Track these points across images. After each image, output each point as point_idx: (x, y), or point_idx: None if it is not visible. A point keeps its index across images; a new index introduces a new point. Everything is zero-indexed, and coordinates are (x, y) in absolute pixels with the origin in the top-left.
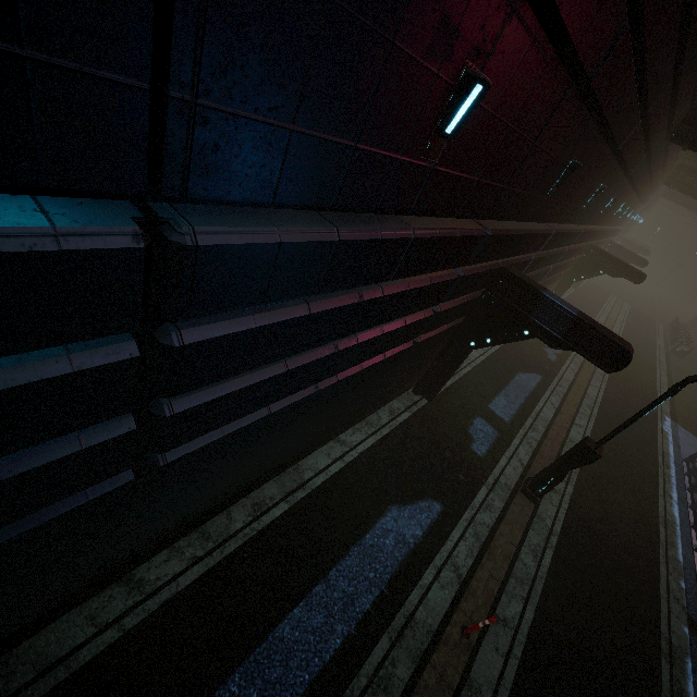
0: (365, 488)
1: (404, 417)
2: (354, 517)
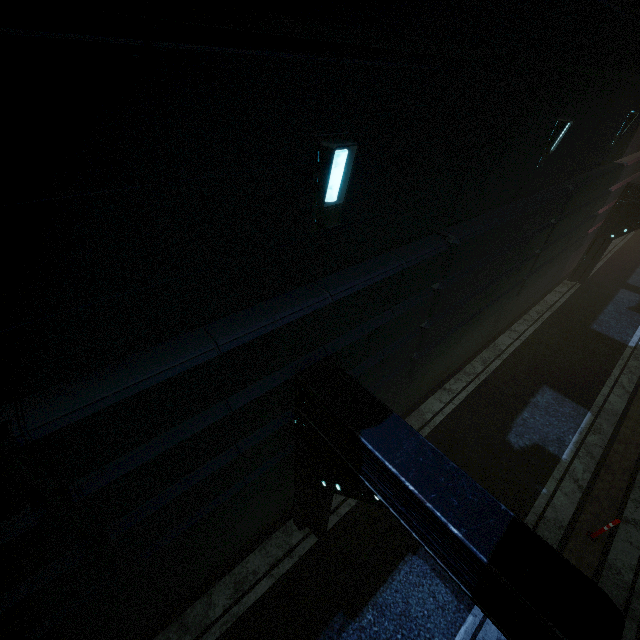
0: (633, 251)
1: (629, 236)
2: (636, 256)
